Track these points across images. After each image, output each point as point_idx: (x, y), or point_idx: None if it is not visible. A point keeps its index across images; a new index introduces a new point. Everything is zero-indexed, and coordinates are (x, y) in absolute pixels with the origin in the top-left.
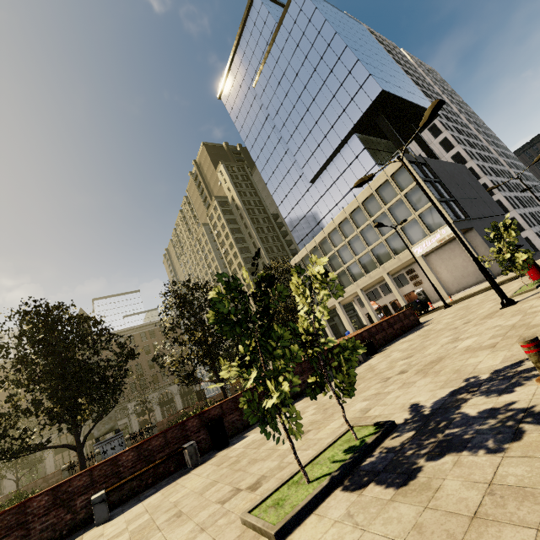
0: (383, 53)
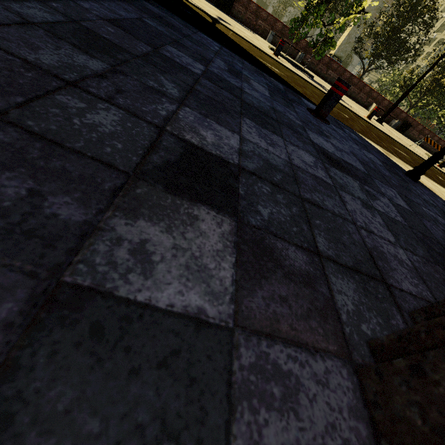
0: None
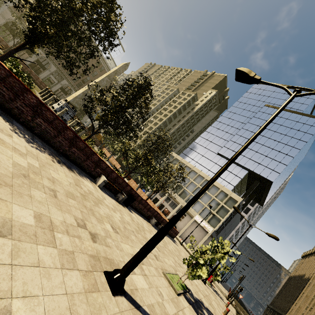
0: (291, 172)
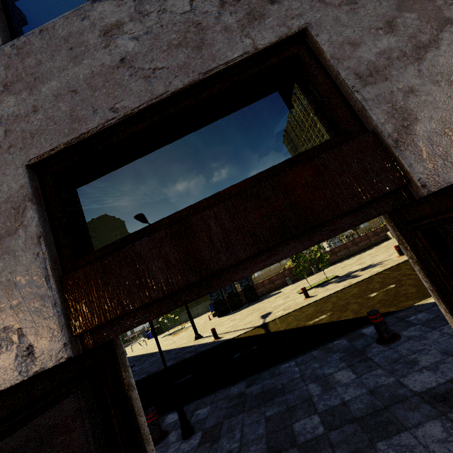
0: None
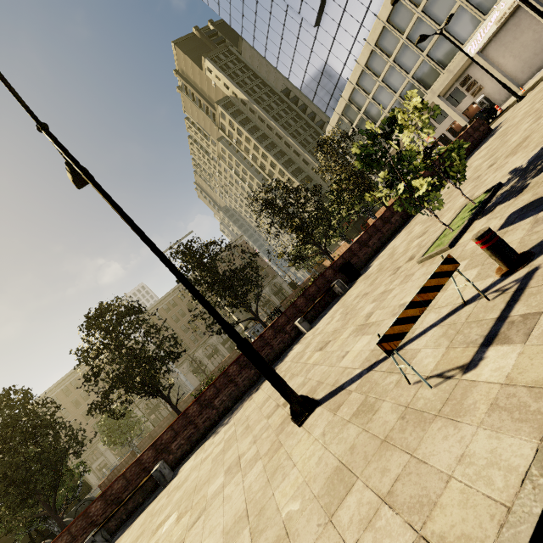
0: None
